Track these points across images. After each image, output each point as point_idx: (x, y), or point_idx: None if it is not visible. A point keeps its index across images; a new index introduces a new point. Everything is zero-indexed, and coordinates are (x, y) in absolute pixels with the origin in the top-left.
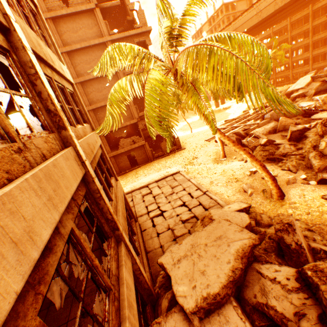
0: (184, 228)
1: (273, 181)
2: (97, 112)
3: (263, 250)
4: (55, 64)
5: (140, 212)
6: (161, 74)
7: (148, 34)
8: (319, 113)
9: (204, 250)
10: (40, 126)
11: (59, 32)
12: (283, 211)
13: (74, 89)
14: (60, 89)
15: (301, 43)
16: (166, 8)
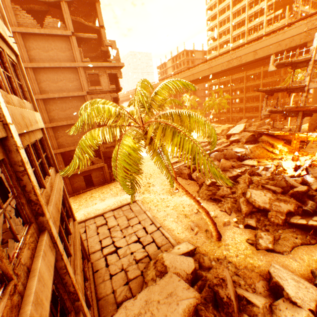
0: (137, 269)
1: (214, 225)
2: (57, 129)
3: (204, 299)
4: (32, 123)
5: (94, 247)
6: (134, 141)
7: (120, 69)
8: (247, 160)
9: (157, 307)
10: (17, 215)
11: (27, 47)
12: (220, 252)
13: (43, 132)
14: (33, 146)
15: (238, 95)
16: (145, 102)
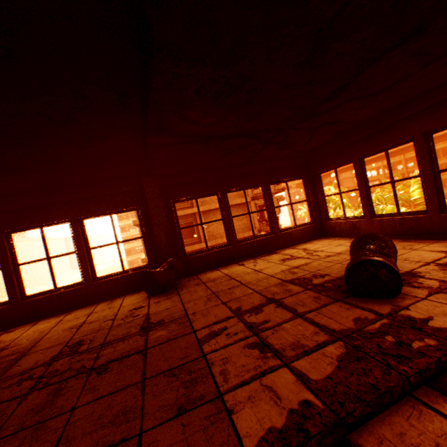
0: None
1: None
2: None
3: None
4: None
5: None
6: None
7: None
8: None
9: None
10: None
11: None
12: None
13: None
14: None
15: None
16: None
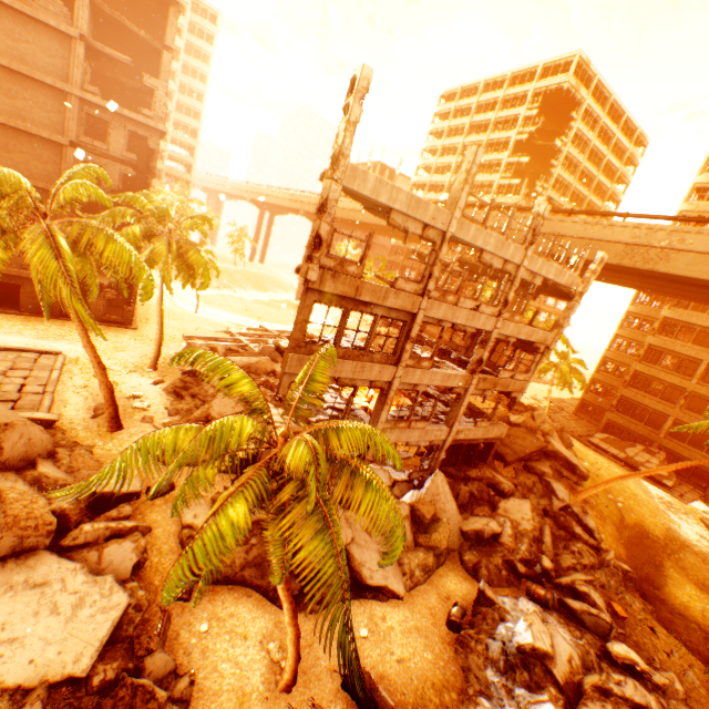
0: None
1: (111, 407)
2: None
3: None
4: None
5: None
6: None
7: (159, 134)
8: None
9: None
10: None
11: None
12: (95, 442)
13: None
14: None
15: None
16: None
